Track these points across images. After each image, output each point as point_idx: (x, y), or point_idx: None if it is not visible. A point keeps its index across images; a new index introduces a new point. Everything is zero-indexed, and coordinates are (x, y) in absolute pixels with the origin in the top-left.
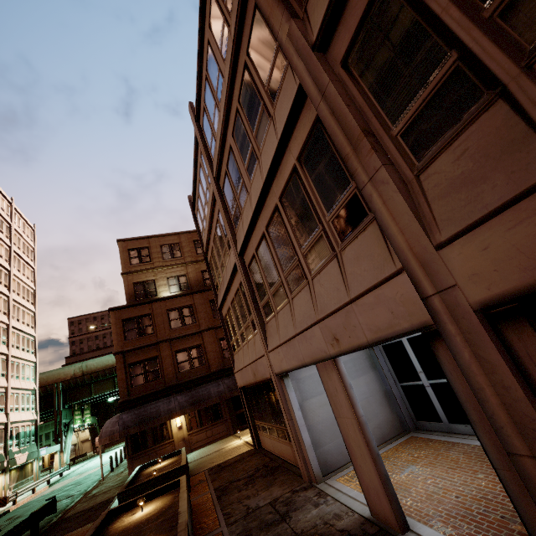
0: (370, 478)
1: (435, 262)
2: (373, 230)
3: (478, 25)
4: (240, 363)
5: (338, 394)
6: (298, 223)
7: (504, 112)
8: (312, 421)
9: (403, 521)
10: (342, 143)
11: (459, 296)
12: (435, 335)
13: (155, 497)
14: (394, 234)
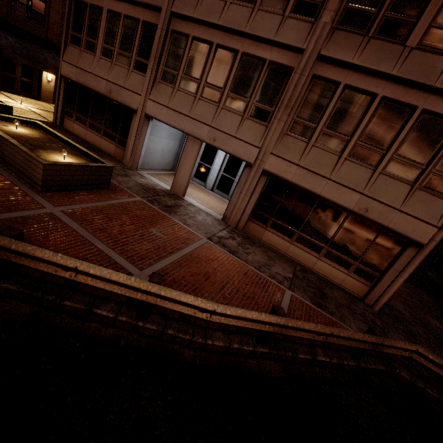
0: (182, 181)
1: (267, 155)
2: (263, 129)
3: (321, 128)
4: (85, 64)
5: (192, 153)
6: (240, 80)
7: (304, 146)
8: (146, 146)
9: (185, 195)
10: (286, 98)
11: (264, 165)
12: (249, 166)
13: (13, 122)
14: (267, 139)
